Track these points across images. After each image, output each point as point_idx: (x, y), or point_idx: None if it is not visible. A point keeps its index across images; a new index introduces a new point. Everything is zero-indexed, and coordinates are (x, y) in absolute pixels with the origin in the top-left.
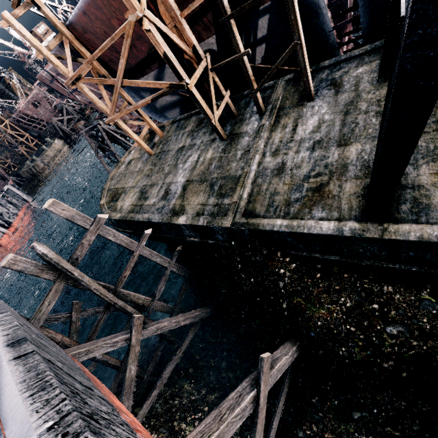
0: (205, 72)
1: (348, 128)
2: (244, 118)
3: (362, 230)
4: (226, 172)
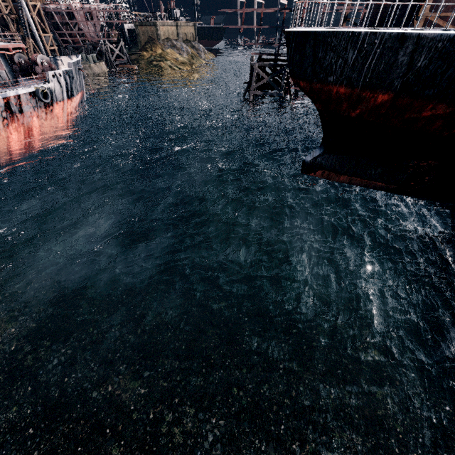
0: None
1: None
2: None
3: None
4: None
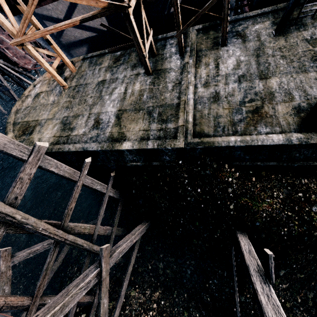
0: (137, 3)
1: (263, 66)
2: (164, 57)
3: (307, 139)
4: (162, 101)
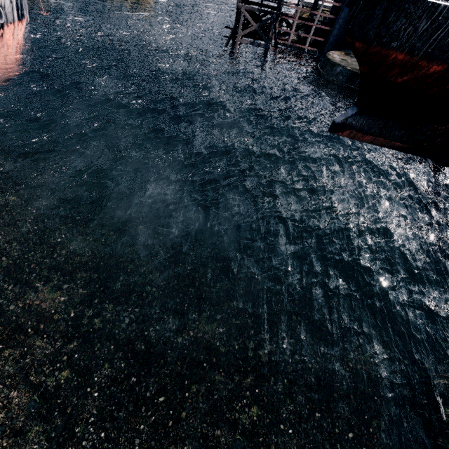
0: None
1: None
2: None
3: None
4: None
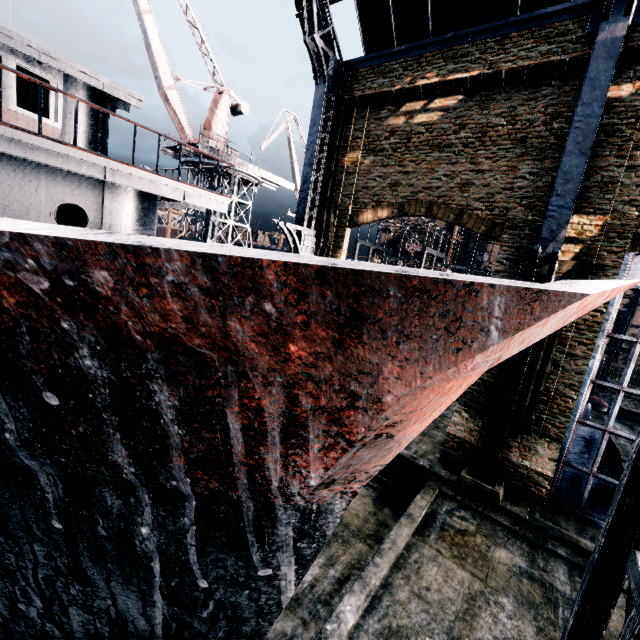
0: None
1: None
2: None
3: None
4: None
